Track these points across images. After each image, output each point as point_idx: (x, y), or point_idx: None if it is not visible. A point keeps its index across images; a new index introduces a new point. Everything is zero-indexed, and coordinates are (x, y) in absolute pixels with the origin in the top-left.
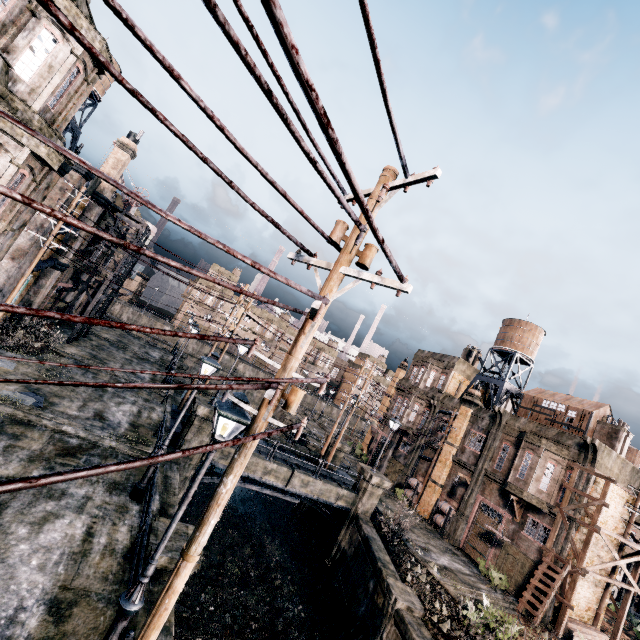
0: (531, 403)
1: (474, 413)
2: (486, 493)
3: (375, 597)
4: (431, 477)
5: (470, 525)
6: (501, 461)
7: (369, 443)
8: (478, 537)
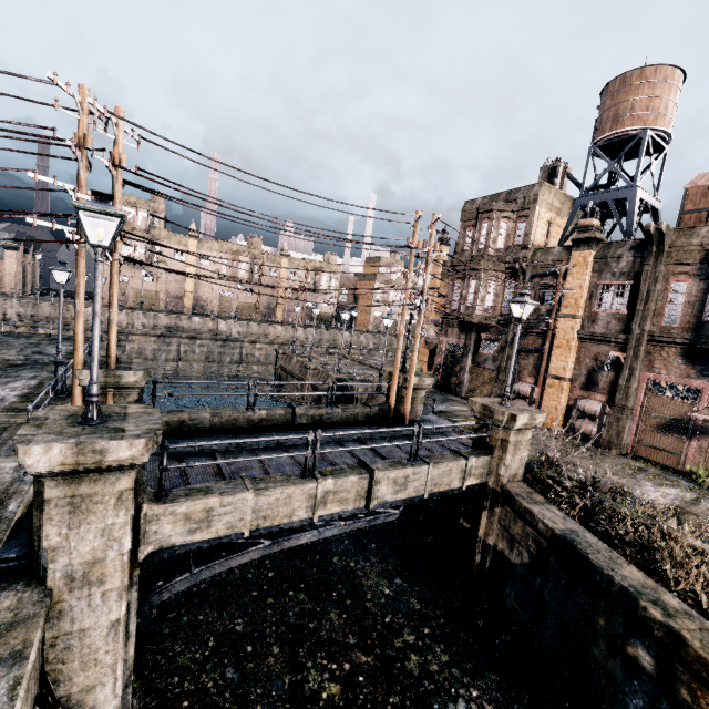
0: (707, 198)
1: (599, 255)
2: (657, 366)
3: (683, 695)
4: (549, 373)
5: (637, 419)
6: (674, 310)
7: (428, 359)
8: (658, 431)
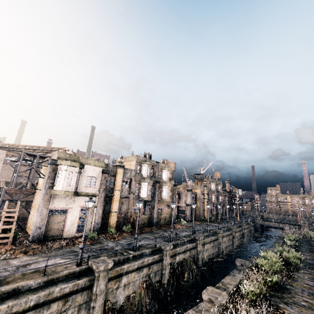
0: None
1: None
2: None
3: None
4: None
5: None
6: None
7: None
8: None
